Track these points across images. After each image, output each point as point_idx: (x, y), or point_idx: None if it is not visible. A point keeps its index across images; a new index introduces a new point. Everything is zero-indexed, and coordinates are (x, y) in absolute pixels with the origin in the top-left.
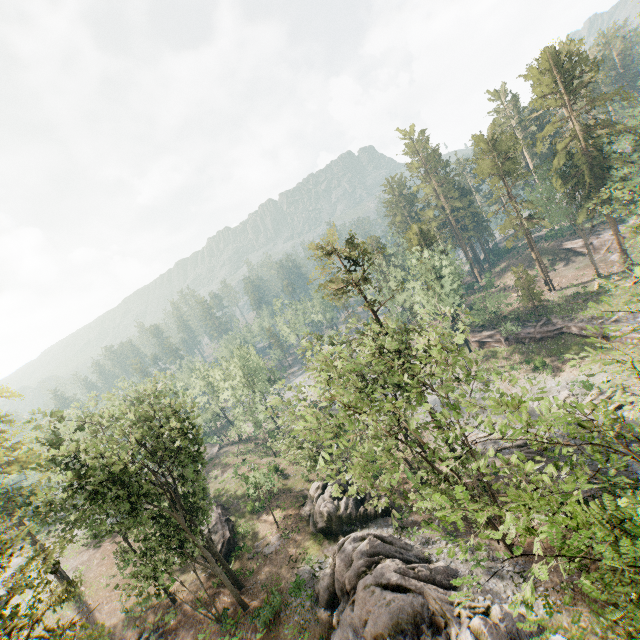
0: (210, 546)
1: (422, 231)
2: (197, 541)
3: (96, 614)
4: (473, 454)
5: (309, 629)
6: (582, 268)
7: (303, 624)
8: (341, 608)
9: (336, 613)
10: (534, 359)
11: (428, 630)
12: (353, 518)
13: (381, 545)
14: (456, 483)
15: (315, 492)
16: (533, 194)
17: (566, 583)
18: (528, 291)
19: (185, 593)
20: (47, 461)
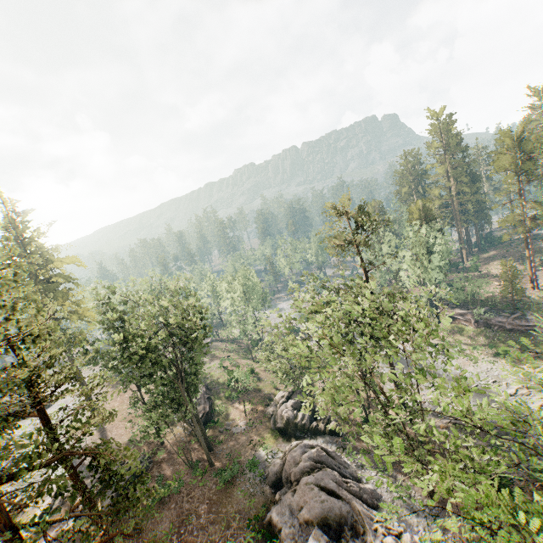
0: (196, 414)
1: (425, 207)
2: (189, 408)
3: (108, 433)
4: (422, 412)
5: (256, 497)
6: None
7: (252, 492)
8: (283, 491)
9: (279, 493)
10: (498, 346)
11: (348, 531)
12: (306, 428)
13: (325, 457)
14: (400, 430)
15: (280, 399)
16: None
17: (473, 538)
18: (511, 284)
19: (170, 440)
20: (101, 321)
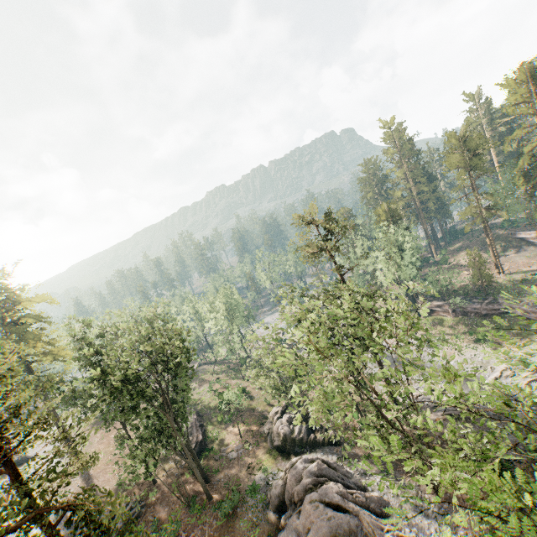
0: (188, 444)
1: (390, 209)
2: (179, 439)
3: (94, 481)
4: (415, 407)
5: (260, 526)
6: (532, 257)
7: (255, 521)
8: (288, 514)
9: (283, 517)
10: (477, 332)
11: None
12: (304, 442)
13: (327, 469)
14: (397, 429)
15: (274, 415)
16: (495, 188)
17: (484, 531)
18: (479, 272)
19: (163, 478)
20: (76, 358)
